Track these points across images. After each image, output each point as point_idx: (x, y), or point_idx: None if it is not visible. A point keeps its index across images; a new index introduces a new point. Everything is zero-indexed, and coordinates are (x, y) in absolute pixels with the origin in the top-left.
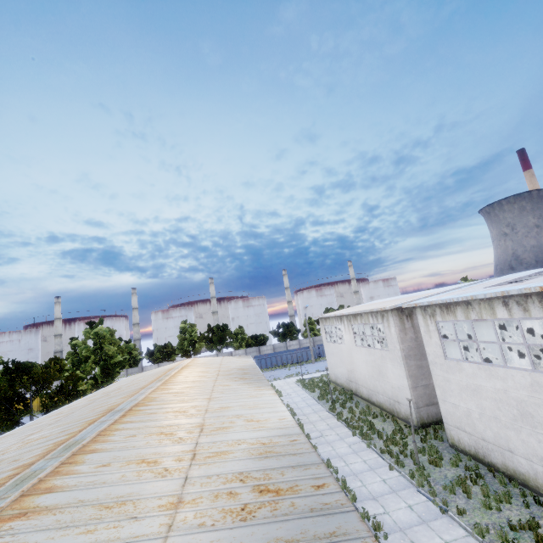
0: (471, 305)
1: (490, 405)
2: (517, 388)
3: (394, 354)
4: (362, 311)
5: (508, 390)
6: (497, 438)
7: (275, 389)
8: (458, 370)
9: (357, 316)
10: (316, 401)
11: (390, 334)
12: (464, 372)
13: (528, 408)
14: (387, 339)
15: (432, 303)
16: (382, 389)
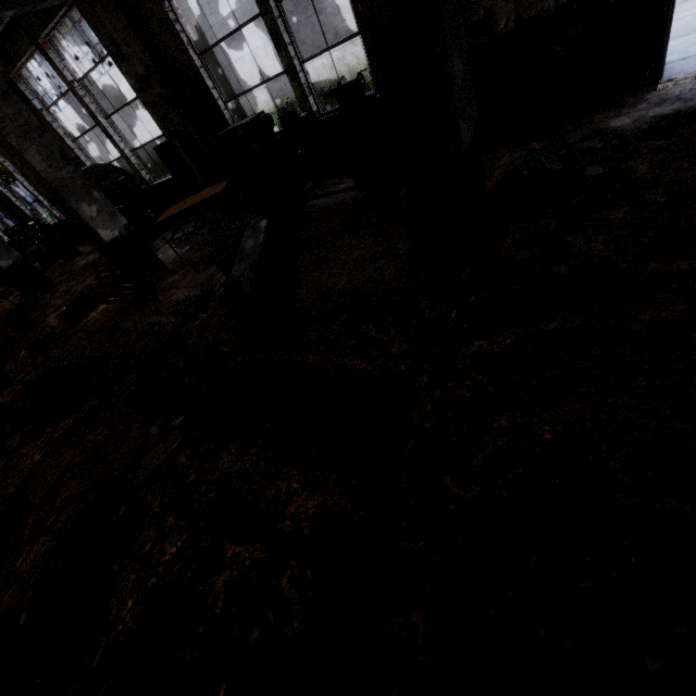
0: None
1: None
2: None
3: None
4: None
5: None
6: None
7: None
8: None
9: None
10: None
11: None
12: None
13: None
14: None
15: None
16: None
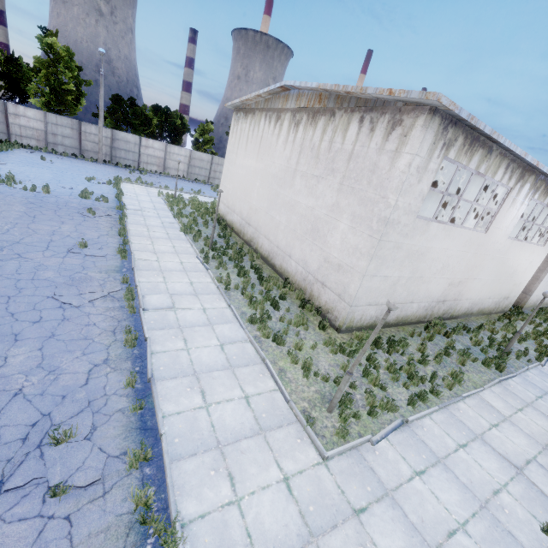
0: None
1: None
2: None
3: (545, 249)
4: None
5: None
6: None
7: None
8: None
9: None
10: (514, 377)
11: None
12: None
13: None
14: None
15: None
16: (500, 291)
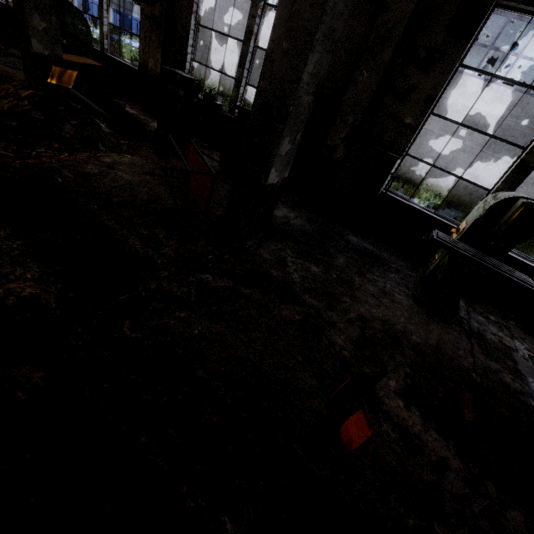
0: None
1: (463, 130)
2: (519, 117)
3: None
4: None
5: (505, 118)
6: (440, 159)
7: None
8: (455, 85)
9: None
10: None
11: None
12: (462, 90)
13: (509, 137)
14: None
15: None
16: None
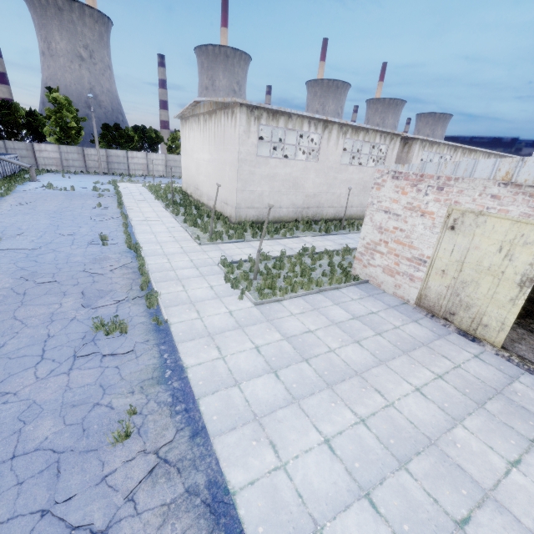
0: (439, 146)
1: None
2: None
3: None
4: (382, 129)
5: None
6: None
7: (263, 256)
8: None
9: (361, 131)
10: (335, 234)
11: (392, 155)
12: None
13: None
14: (386, 159)
15: (434, 140)
16: (359, 202)
